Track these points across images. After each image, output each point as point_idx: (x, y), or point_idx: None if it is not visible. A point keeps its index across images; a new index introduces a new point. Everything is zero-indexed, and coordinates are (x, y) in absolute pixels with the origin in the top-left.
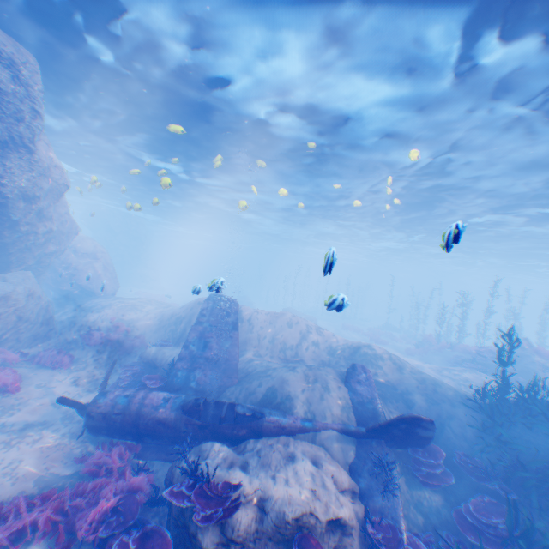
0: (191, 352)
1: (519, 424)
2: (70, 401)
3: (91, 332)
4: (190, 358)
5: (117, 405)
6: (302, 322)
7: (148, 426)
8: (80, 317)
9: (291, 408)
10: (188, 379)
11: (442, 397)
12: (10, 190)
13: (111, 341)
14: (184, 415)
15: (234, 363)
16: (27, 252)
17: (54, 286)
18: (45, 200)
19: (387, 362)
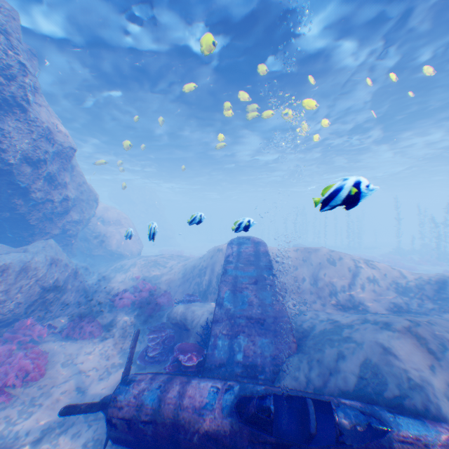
0: (226, 311)
1: None
2: (83, 407)
3: (118, 293)
4: (226, 320)
5: (145, 408)
6: (345, 257)
7: (193, 445)
8: (109, 279)
9: (429, 409)
10: (230, 349)
11: None
12: (11, 154)
13: (138, 301)
14: (246, 428)
15: (284, 320)
16: (48, 222)
17: (87, 253)
18: (53, 165)
19: None
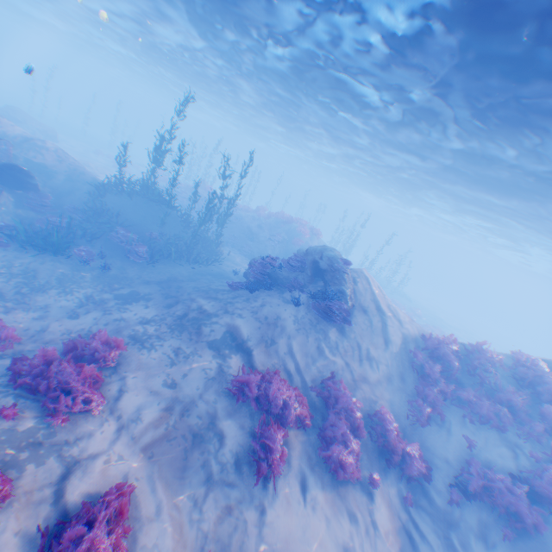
0: None
1: (115, 196)
2: None
3: None
4: None
5: None
6: None
7: None
8: None
9: None
10: None
11: (81, 180)
12: None
13: None
14: None
15: None
16: None
17: None
18: None
19: (53, 154)
